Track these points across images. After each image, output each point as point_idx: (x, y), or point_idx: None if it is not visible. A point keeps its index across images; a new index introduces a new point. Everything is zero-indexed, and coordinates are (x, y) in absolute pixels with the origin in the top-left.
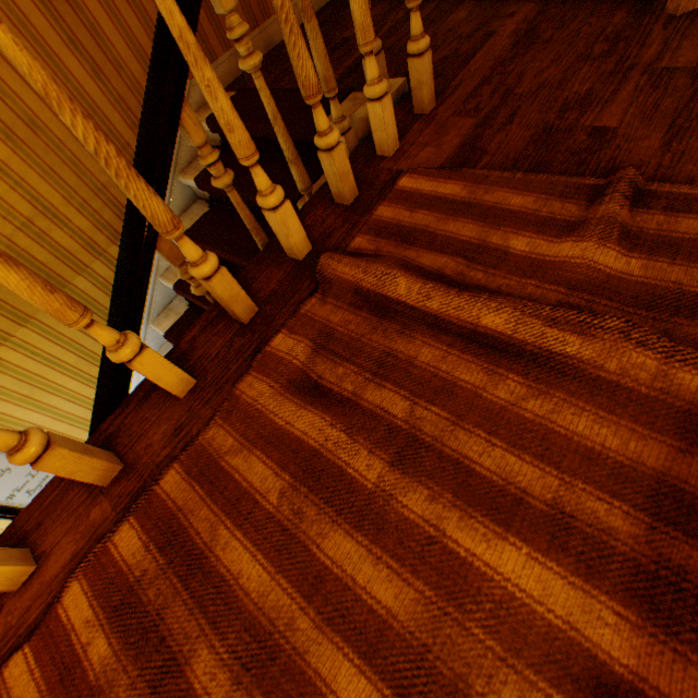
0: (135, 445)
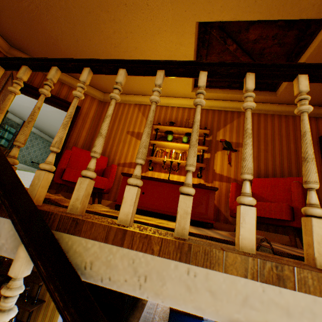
0: (64, 210)
